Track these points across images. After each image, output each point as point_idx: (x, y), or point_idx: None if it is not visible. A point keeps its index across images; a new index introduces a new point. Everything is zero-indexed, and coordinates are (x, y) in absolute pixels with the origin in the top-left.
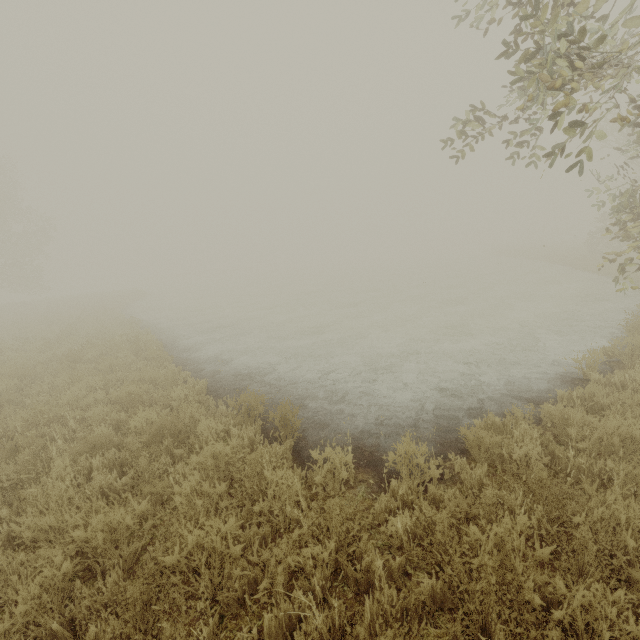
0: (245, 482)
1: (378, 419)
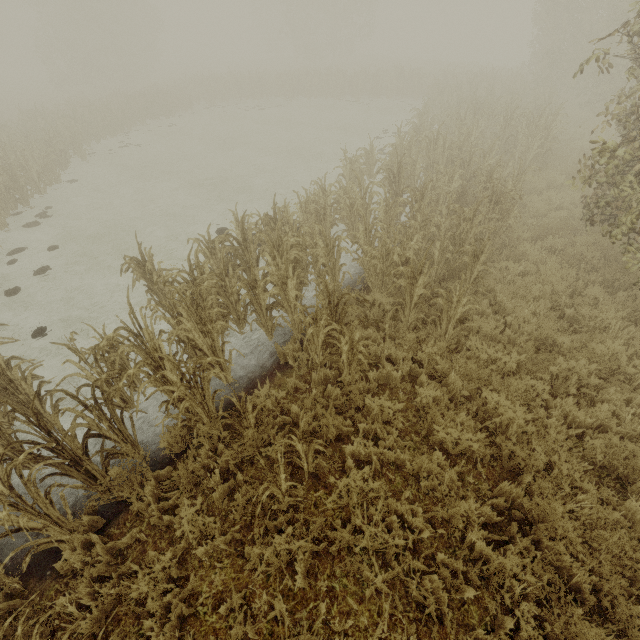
0: None
1: None
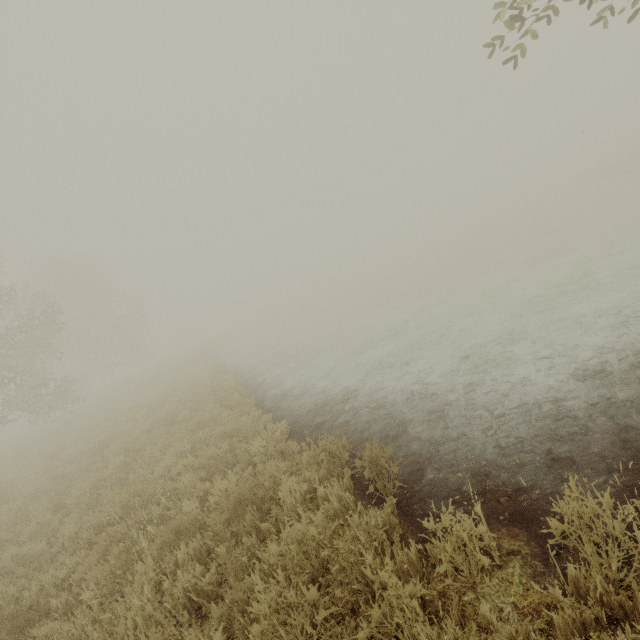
0: (338, 592)
1: (504, 438)
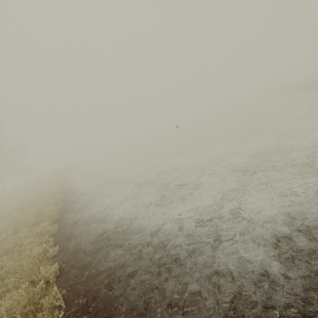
0: None
1: None
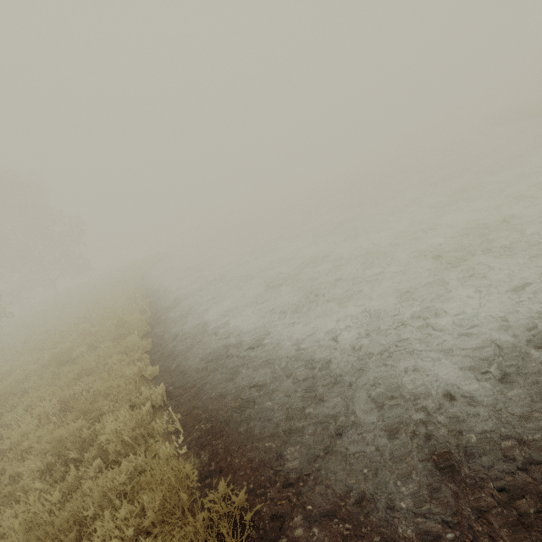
0: None
1: (399, 476)
